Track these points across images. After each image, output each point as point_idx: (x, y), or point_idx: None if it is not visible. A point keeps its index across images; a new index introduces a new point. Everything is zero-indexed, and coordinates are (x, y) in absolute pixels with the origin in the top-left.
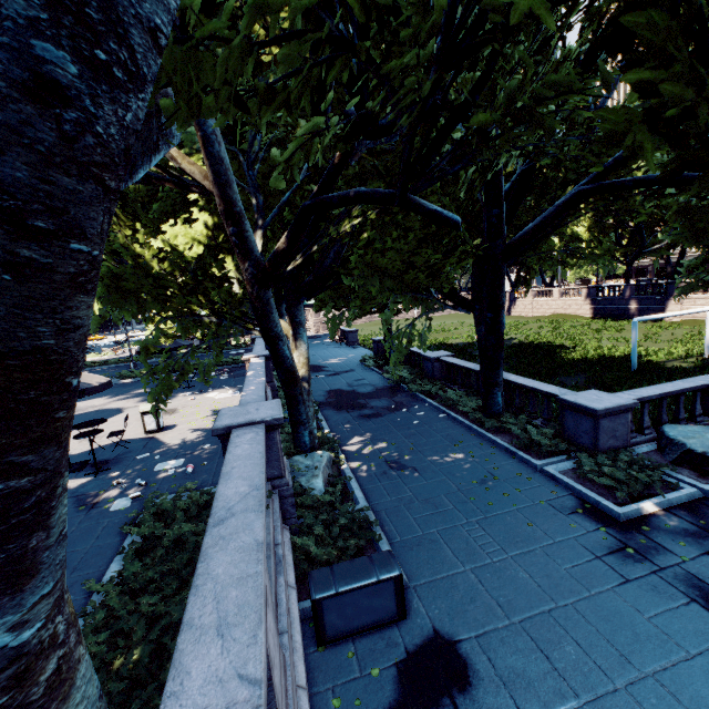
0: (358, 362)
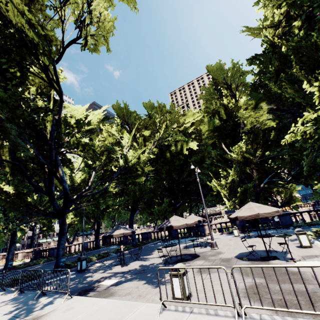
0: None
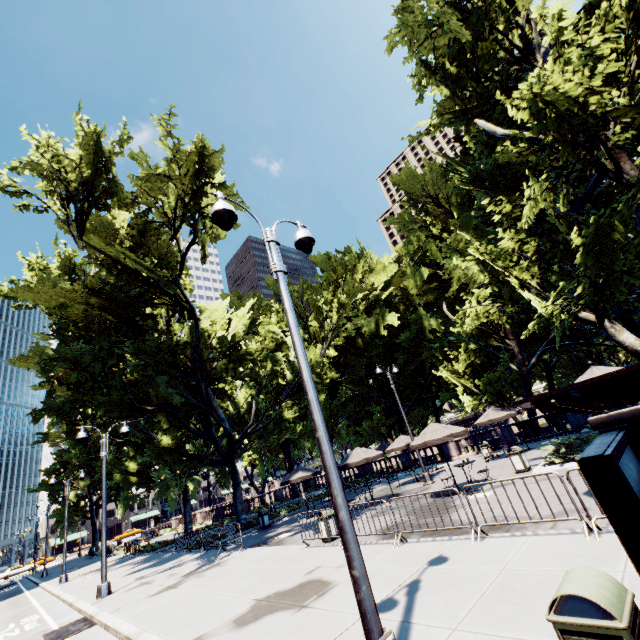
0: None
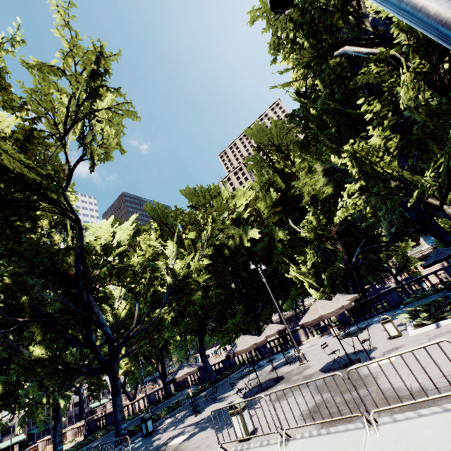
0: None
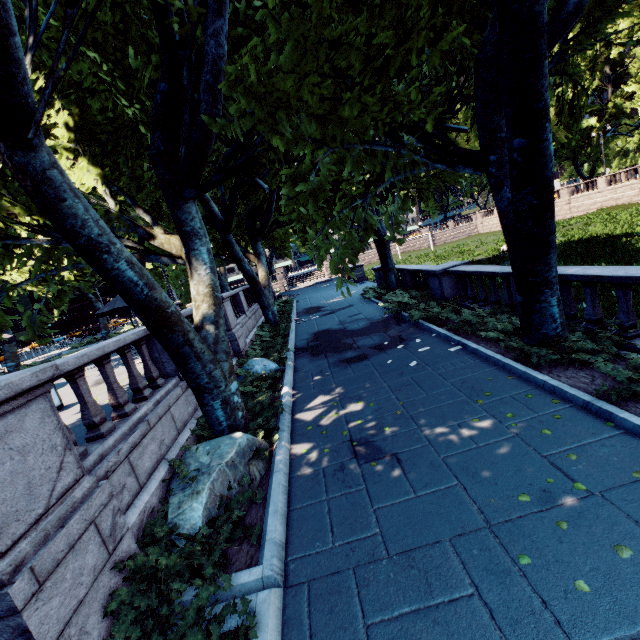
0: (359, 297)
